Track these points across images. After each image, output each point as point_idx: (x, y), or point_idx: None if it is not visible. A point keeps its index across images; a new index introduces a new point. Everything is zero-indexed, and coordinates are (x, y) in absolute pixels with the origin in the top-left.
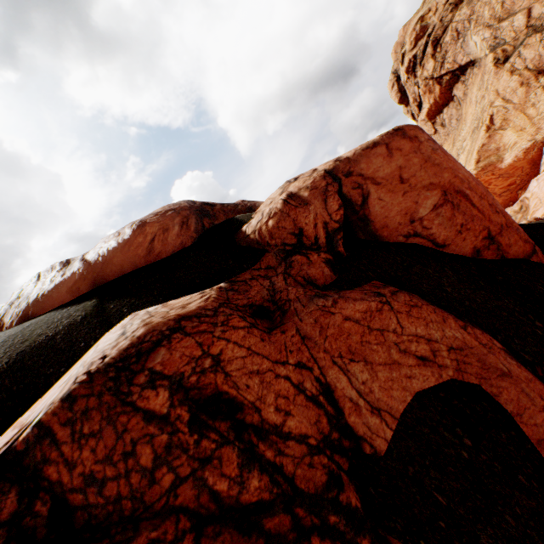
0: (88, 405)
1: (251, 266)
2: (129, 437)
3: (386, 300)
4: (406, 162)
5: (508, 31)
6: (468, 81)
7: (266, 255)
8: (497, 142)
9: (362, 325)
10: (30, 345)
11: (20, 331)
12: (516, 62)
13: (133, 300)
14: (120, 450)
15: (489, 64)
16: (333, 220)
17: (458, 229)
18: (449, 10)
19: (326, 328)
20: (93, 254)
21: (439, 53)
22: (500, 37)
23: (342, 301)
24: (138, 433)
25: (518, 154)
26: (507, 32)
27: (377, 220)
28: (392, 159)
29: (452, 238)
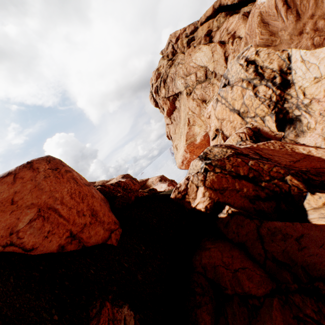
0: None
1: None
2: None
3: None
4: (22, 188)
5: (190, 81)
6: (180, 100)
7: None
8: (193, 131)
9: None
10: None
11: None
12: (194, 95)
13: None
14: None
15: (184, 94)
16: None
17: (46, 234)
18: (168, 68)
19: None
20: None
21: (166, 86)
22: (187, 83)
23: None
24: None
25: (201, 137)
26: (190, 82)
27: None
28: (14, 185)
29: (41, 242)
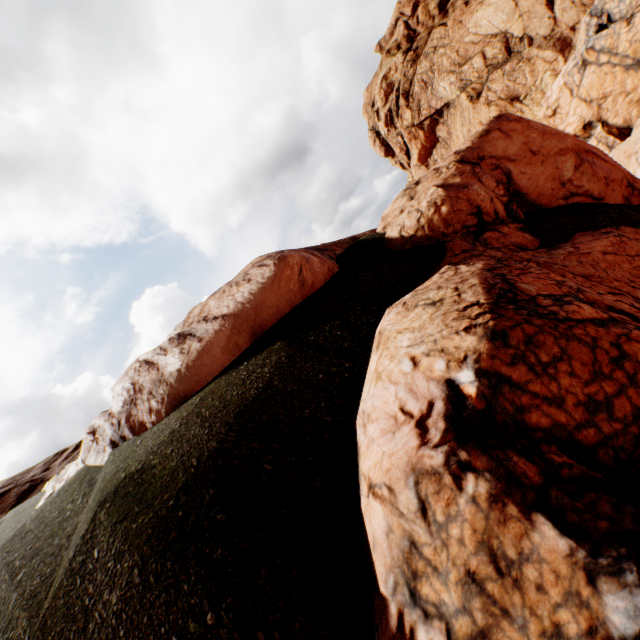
0: (526, 333)
1: (442, 257)
2: (605, 342)
3: (617, 234)
4: (527, 139)
5: (471, 72)
6: (448, 121)
7: (449, 244)
8: None
9: (621, 256)
10: (242, 404)
11: (196, 408)
12: (488, 95)
13: (337, 322)
14: (603, 360)
15: (464, 102)
16: (499, 195)
17: (604, 182)
18: (409, 66)
19: (596, 264)
20: (231, 306)
21: (413, 103)
22: (465, 79)
23: (580, 245)
24: (607, 337)
25: None
26: (471, 74)
27: (530, 192)
28: (512, 139)
29: (603, 191)
